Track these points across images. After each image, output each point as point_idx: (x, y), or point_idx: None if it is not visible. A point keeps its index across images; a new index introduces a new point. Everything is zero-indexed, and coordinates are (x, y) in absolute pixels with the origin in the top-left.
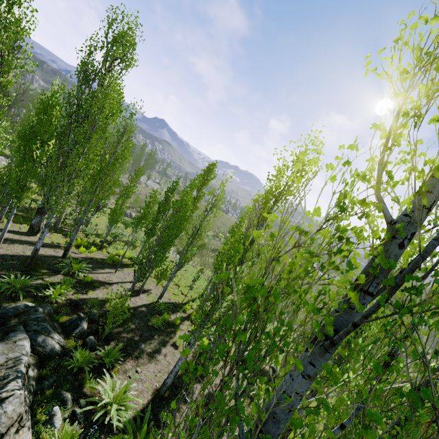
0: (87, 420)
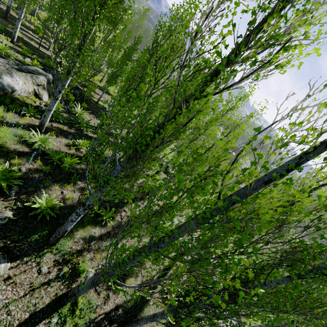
0: (68, 111)
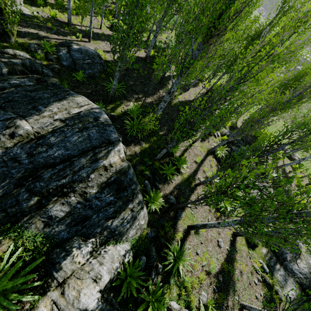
0: None
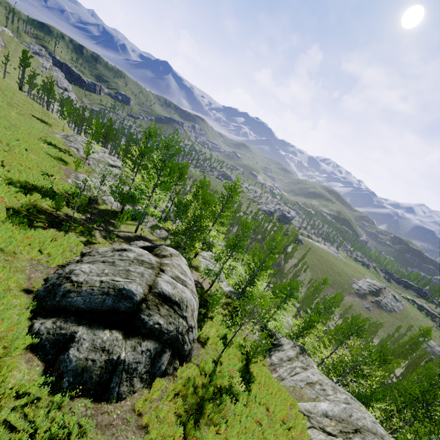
0: None
